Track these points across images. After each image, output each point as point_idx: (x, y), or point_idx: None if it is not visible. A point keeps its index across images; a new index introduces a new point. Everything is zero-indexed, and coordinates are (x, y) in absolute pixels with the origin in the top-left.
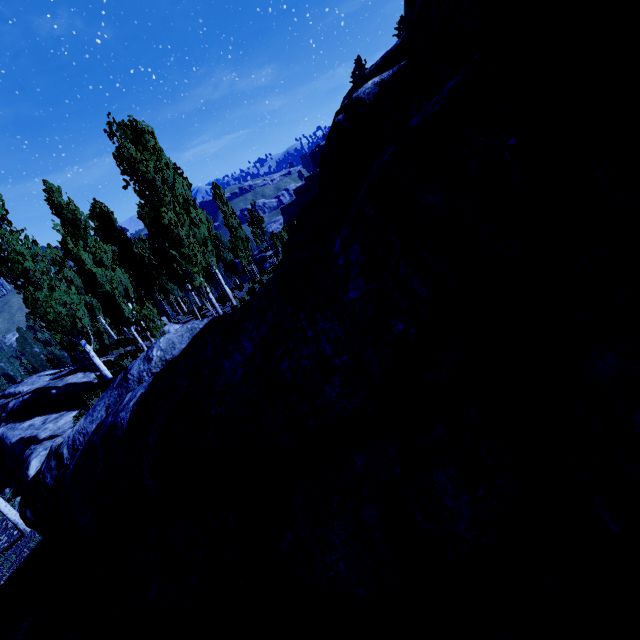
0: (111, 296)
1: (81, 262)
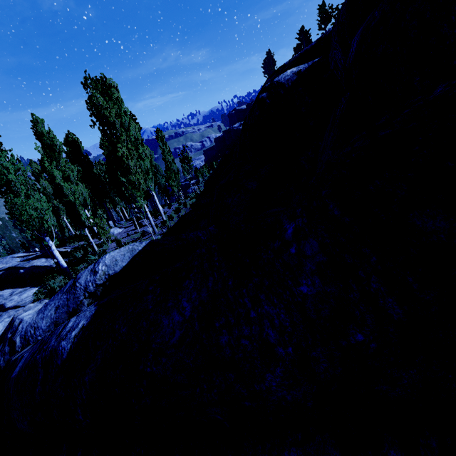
0: (73, 204)
1: (53, 177)
